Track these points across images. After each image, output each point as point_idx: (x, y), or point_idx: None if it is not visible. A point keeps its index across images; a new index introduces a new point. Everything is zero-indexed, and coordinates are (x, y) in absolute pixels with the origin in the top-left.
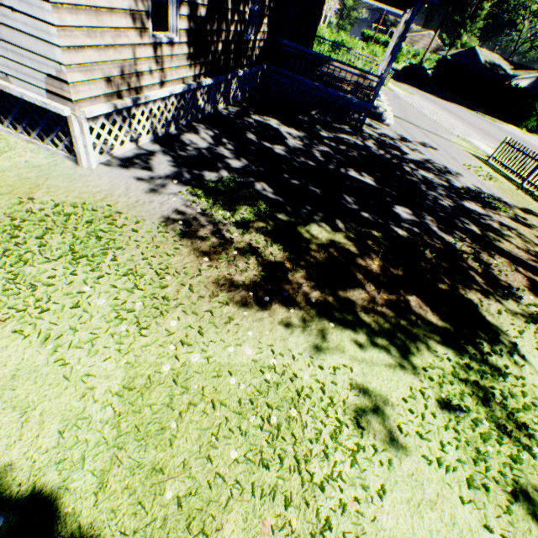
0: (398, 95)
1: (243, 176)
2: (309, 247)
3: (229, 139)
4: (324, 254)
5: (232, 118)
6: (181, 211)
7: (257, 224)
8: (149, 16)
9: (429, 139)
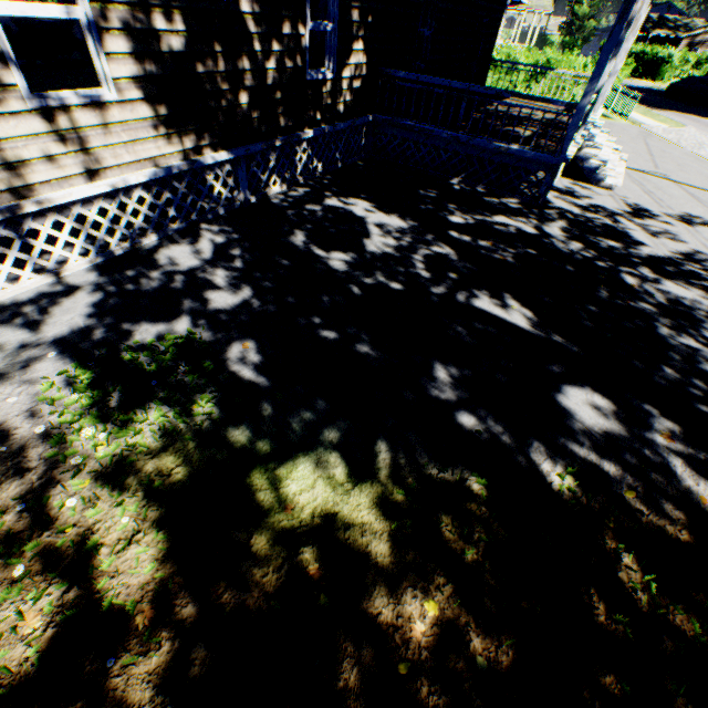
0: (649, 130)
1: (217, 328)
2: (249, 542)
3: (248, 249)
4: (280, 569)
5: (284, 207)
6: (7, 428)
7: (156, 463)
8: (8, 62)
9: (705, 205)
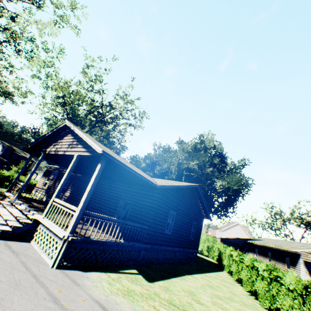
0: None
1: None
2: None
3: None
4: None
5: None
6: None
7: None
8: (44, 184)
9: None
